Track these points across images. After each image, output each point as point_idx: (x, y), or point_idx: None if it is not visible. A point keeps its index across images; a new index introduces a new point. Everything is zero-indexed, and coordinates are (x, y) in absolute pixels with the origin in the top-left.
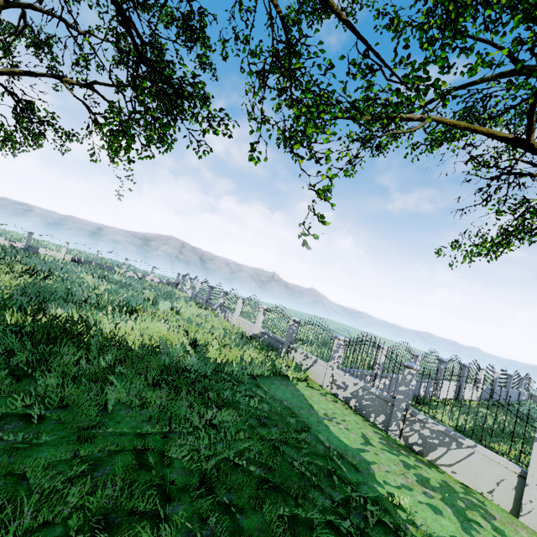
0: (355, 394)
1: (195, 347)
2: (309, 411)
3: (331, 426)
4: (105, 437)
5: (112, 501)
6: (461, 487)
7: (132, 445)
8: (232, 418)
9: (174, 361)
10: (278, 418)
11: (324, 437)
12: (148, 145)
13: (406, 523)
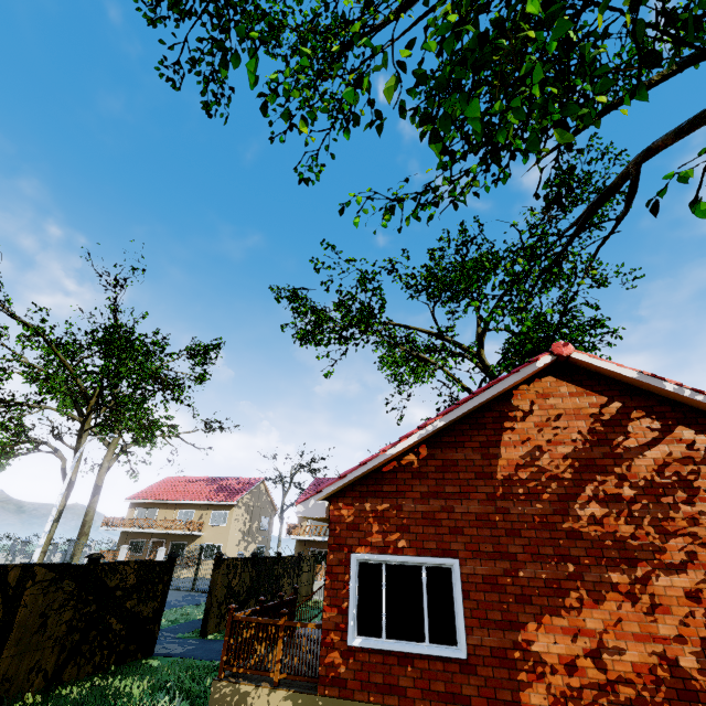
0: None
1: None
2: None
3: None
4: None
5: None
6: None
7: None
8: None
9: None
10: None
11: None
12: None
13: None
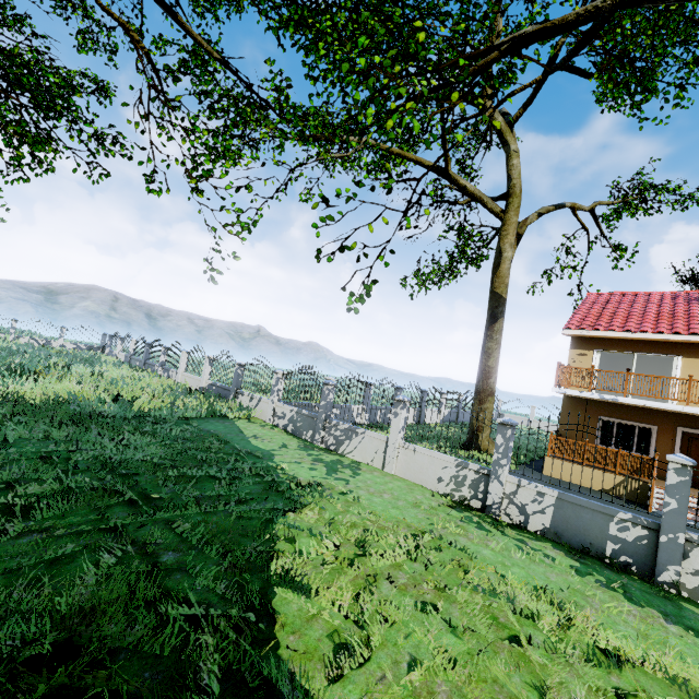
0: (291, 420)
1: (115, 399)
2: (237, 435)
3: (253, 441)
4: (8, 454)
5: (20, 475)
6: (352, 461)
7: (36, 455)
8: (146, 439)
9: (87, 409)
10: (200, 439)
11: (241, 446)
12: (18, 165)
13: (280, 474)
